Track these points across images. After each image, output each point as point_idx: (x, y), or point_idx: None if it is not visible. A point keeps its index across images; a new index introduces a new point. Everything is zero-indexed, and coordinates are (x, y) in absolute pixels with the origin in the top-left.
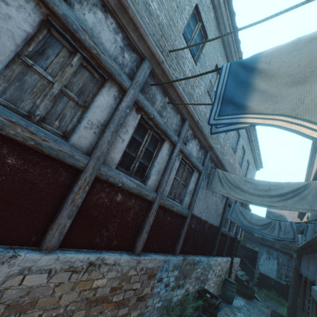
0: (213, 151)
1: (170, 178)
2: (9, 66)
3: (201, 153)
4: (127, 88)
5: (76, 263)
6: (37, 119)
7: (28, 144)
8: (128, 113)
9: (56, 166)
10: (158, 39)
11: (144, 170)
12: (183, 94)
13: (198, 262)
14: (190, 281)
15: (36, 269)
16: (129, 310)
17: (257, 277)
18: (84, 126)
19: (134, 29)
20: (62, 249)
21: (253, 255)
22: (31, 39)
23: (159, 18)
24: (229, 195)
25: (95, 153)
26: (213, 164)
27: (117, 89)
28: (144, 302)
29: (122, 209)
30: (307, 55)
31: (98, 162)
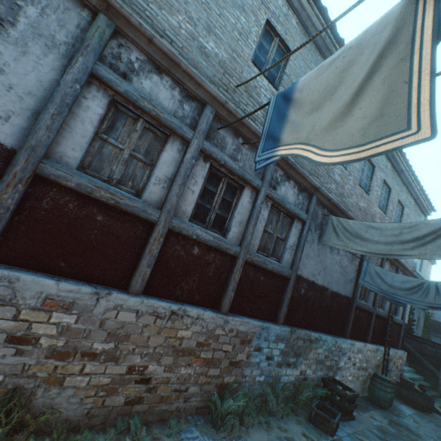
0: (321, 193)
1: (257, 230)
2: (91, 144)
3: (302, 197)
4: (190, 139)
5: (159, 309)
6: (115, 182)
7: (110, 204)
8: (193, 163)
9: (133, 221)
10: (220, 78)
11: (223, 222)
12: (258, 131)
13: (317, 340)
14: (306, 362)
15: (127, 308)
16: (221, 372)
17: None
18: (153, 182)
19: (190, 79)
20: (146, 295)
21: (437, 351)
22: (104, 118)
23: (218, 56)
24: (347, 248)
25: (165, 206)
26: (327, 211)
27: (180, 142)
28: (239, 369)
29: (201, 263)
30: (326, 80)
31: (169, 215)
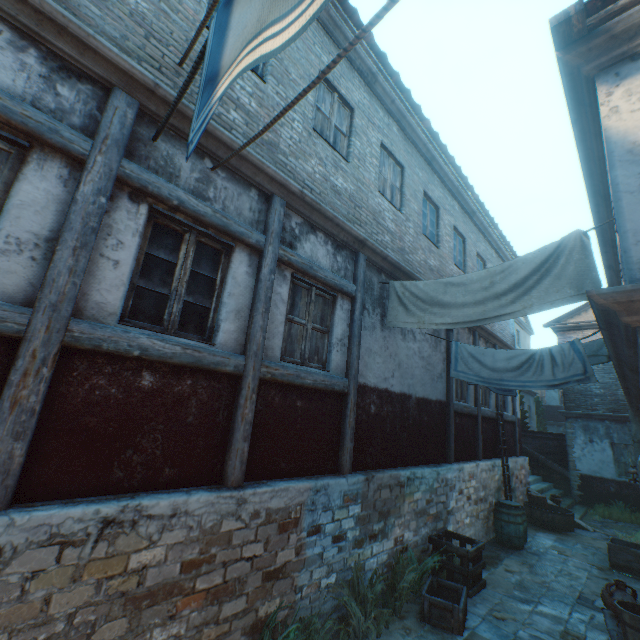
0: (370, 249)
1: (274, 321)
2: None
3: (342, 258)
4: (86, 155)
5: (67, 526)
6: None
7: None
8: (104, 204)
9: None
10: (139, 45)
11: (204, 318)
12: (238, 143)
13: (411, 481)
14: (402, 521)
15: None
16: (250, 602)
17: (577, 485)
18: None
19: (59, 32)
20: (27, 505)
21: (560, 444)
22: None
23: (126, 1)
24: (423, 325)
25: (42, 298)
26: (385, 276)
27: (64, 162)
28: (286, 581)
29: (165, 403)
30: None
31: (57, 316)
